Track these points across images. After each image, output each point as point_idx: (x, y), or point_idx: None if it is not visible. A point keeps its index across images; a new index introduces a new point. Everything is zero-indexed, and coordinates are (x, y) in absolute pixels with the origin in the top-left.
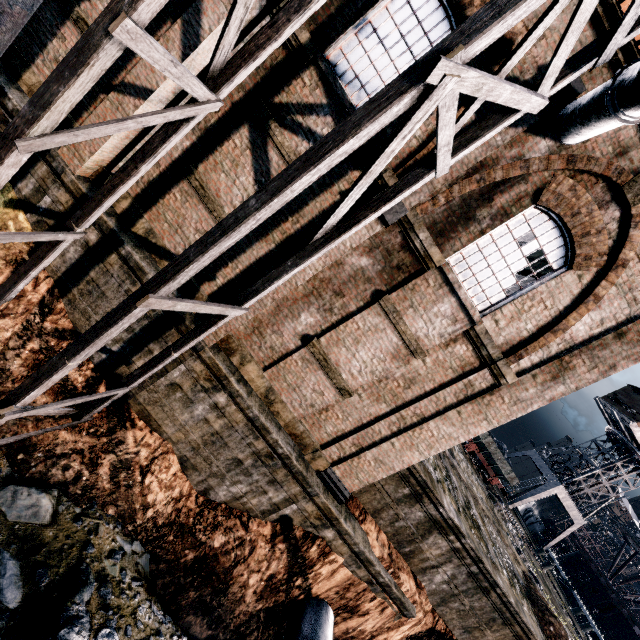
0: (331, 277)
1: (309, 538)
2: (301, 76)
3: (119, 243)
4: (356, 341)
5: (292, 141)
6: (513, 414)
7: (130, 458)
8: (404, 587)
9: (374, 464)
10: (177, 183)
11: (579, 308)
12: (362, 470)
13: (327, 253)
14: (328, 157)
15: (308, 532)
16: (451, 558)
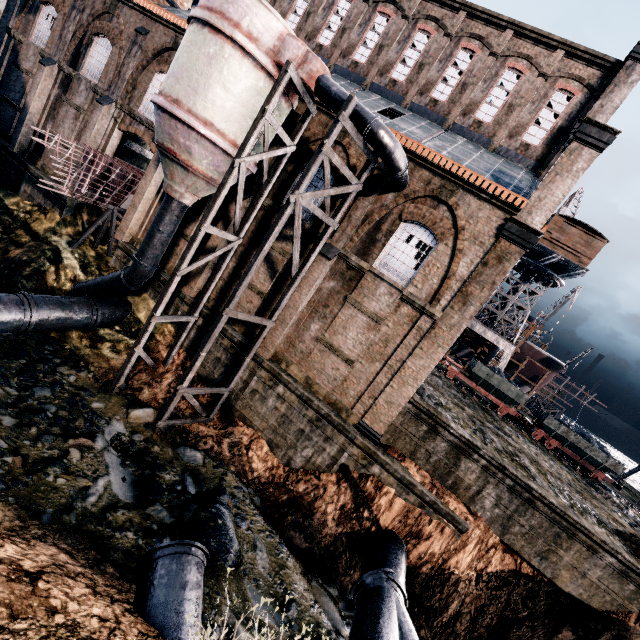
0: (319, 299)
1: (363, 477)
2: (274, 217)
3: (213, 320)
4: (344, 328)
5: (279, 244)
6: (454, 336)
7: (238, 441)
8: (451, 505)
9: (387, 406)
10: (234, 284)
11: (454, 260)
12: (381, 414)
13: (308, 284)
14: (272, 235)
15: (362, 473)
16: (487, 479)
